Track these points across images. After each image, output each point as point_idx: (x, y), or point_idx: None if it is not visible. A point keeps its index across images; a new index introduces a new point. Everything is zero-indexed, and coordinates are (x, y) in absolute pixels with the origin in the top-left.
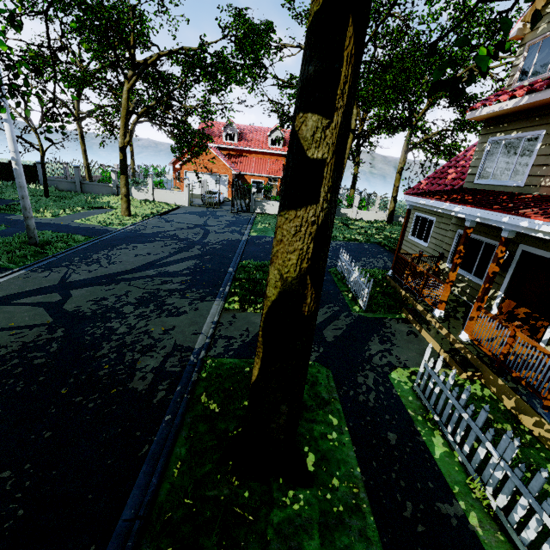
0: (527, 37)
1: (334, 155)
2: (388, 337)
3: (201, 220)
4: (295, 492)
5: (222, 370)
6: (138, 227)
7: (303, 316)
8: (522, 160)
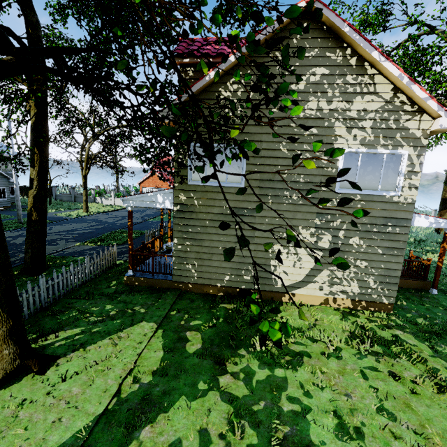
0: None
1: (37, 177)
2: None
3: None
4: (29, 277)
5: (48, 258)
6: (86, 217)
7: (33, 220)
8: None
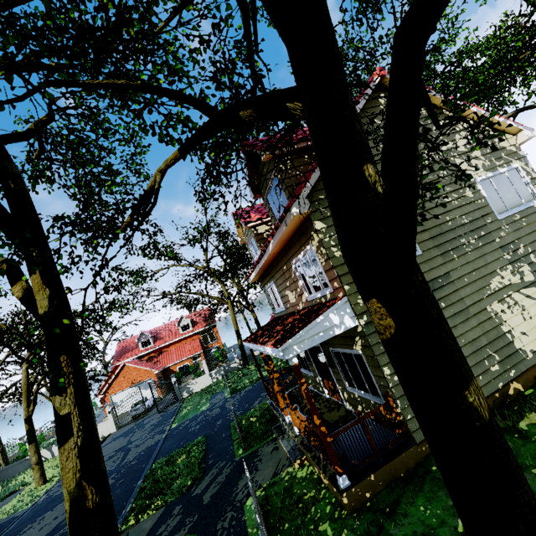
0: (246, 242)
1: (76, 406)
2: (255, 465)
3: (125, 440)
4: None
5: None
6: (53, 491)
7: (90, 510)
8: (278, 296)
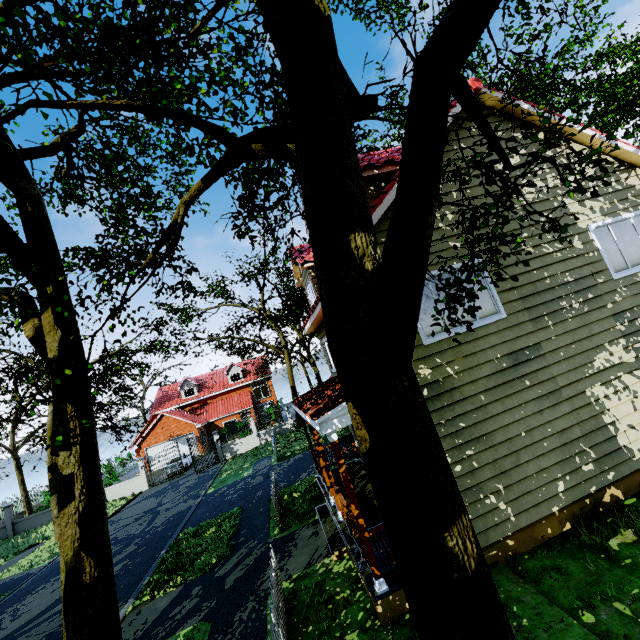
0: (303, 285)
1: (81, 466)
2: (289, 551)
3: (156, 501)
4: None
5: None
6: None
7: (87, 584)
8: None
